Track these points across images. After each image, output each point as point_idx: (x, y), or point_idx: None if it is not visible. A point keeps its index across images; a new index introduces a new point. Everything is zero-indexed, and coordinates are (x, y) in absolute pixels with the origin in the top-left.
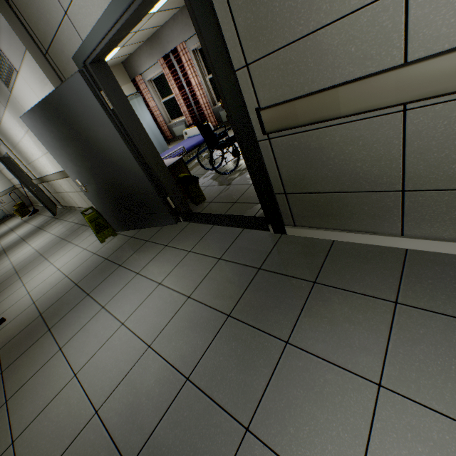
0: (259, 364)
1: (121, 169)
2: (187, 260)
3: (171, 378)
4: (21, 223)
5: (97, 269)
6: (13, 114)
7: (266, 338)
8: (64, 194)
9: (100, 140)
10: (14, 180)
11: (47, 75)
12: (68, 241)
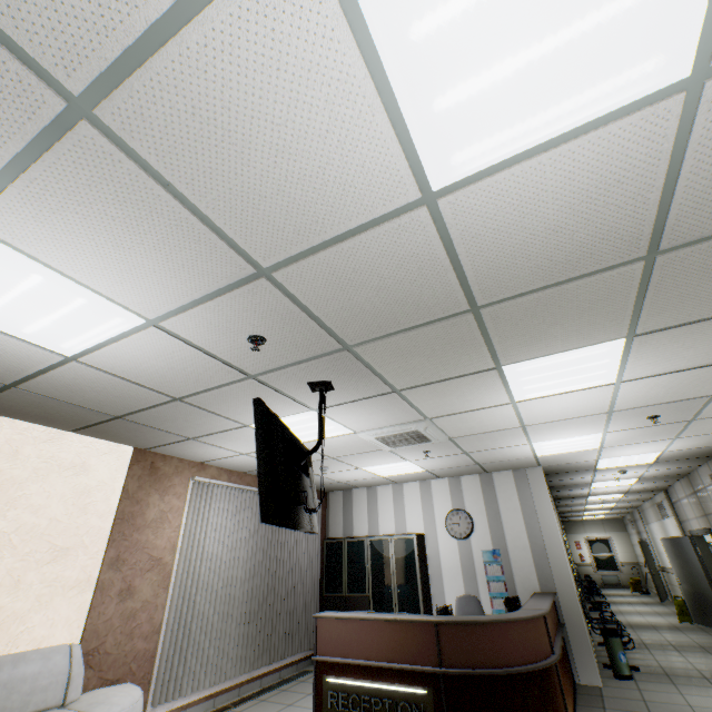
0: (694, 650)
1: (699, 581)
2: (711, 639)
3: (667, 643)
4: (629, 594)
5: (666, 626)
6: (659, 526)
7: (704, 650)
8: (675, 587)
9: (691, 563)
10: (639, 557)
11: (678, 527)
12: (659, 614)
